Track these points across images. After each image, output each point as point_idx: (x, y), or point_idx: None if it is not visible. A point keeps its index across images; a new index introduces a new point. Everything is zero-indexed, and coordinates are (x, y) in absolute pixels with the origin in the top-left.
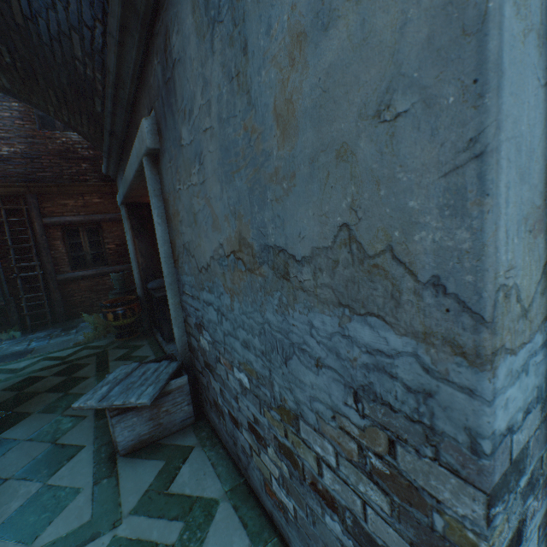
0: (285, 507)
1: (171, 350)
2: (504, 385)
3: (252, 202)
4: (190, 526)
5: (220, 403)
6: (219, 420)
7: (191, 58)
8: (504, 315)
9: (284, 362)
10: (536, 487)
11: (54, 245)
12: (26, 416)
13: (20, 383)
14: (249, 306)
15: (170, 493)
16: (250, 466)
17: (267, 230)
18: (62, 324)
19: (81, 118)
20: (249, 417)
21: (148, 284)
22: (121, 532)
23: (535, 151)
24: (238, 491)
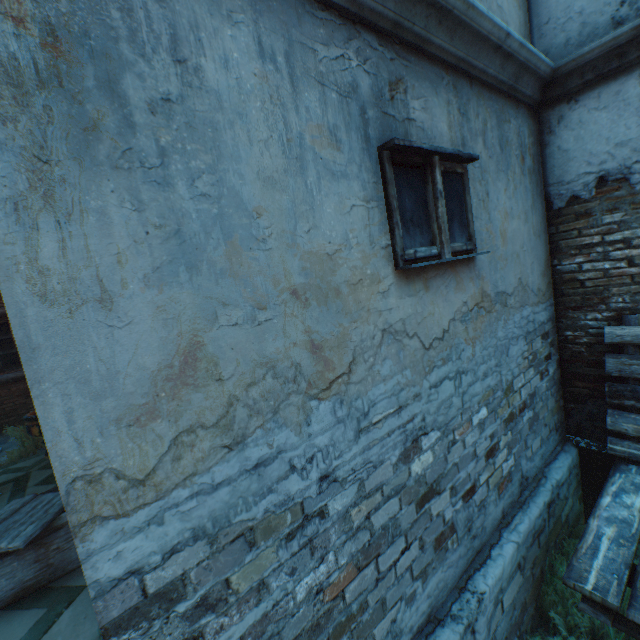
0: None
1: None
2: (111, 542)
3: None
4: None
5: None
6: None
7: None
8: (94, 495)
9: None
10: (222, 605)
11: None
12: None
13: None
14: None
15: None
16: None
17: None
18: None
19: None
20: None
21: None
22: None
23: (123, 371)
24: None
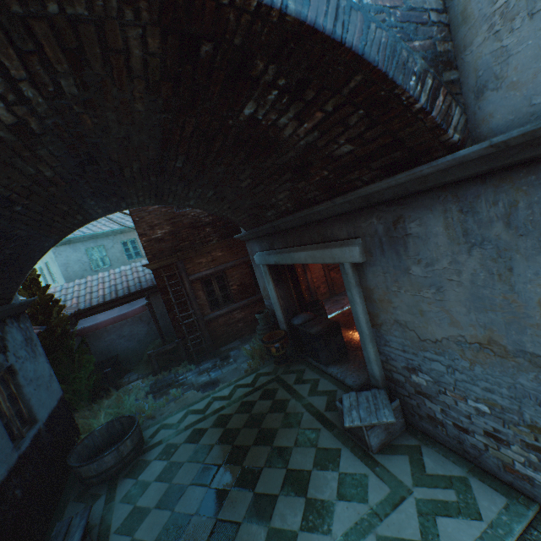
0: (531, 477)
1: (335, 373)
2: None
3: (508, 328)
4: (459, 491)
5: (440, 418)
6: (434, 427)
7: (436, 243)
8: None
9: (537, 404)
10: None
11: (198, 295)
12: (276, 431)
13: (242, 407)
14: (497, 372)
15: (429, 474)
16: (483, 456)
17: (524, 344)
18: (214, 354)
19: (242, 214)
20: (487, 428)
21: (292, 321)
22: (417, 495)
23: None
24: (475, 471)
